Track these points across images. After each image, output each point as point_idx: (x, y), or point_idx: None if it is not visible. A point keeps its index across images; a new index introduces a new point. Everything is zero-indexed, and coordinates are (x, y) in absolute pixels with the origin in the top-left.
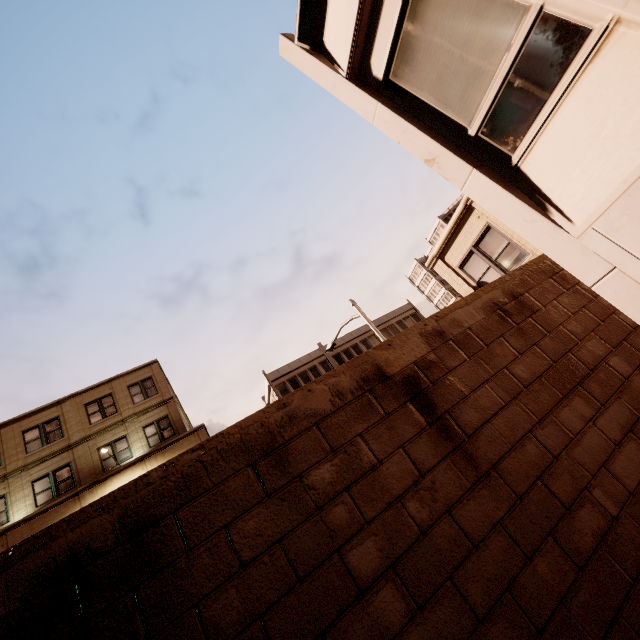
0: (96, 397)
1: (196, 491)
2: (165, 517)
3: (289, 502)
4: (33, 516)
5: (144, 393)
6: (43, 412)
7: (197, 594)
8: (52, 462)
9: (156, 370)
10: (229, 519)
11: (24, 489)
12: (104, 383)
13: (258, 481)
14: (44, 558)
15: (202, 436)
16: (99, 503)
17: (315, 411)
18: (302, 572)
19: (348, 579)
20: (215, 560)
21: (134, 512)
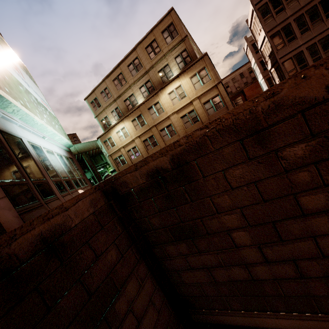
0: (148, 43)
1: (205, 152)
2: (191, 162)
3: (264, 165)
4: (144, 102)
5: (170, 36)
6: (130, 55)
7: (209, 193)
8: (143, 80)
9: (174, 16)
10: (224, 168)
11: (138, 91)
12: (149, 33)
13: (243, 150)
14: (147, 169)
15: (206, 61)
16: (160, 151)
17: (304, 99)
18: (266, 198)
19: (296, 208)
20: (217, 183)
21: (176, 157)
